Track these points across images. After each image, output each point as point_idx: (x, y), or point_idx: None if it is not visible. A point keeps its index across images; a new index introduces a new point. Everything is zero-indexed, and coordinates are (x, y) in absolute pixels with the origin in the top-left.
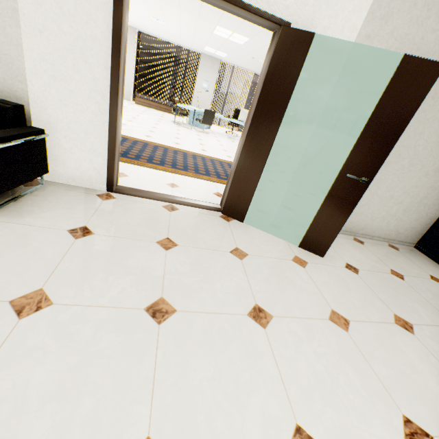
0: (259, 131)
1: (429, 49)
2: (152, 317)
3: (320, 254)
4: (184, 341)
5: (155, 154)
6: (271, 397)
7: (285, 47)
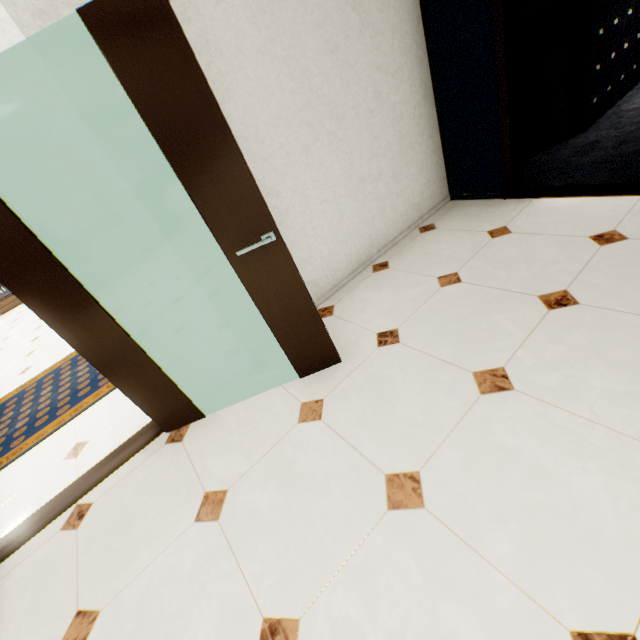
0: (58, 307)
1: None
2: None
3: (334, 361)
4: None
5: (39, 404)
6: None
7: None
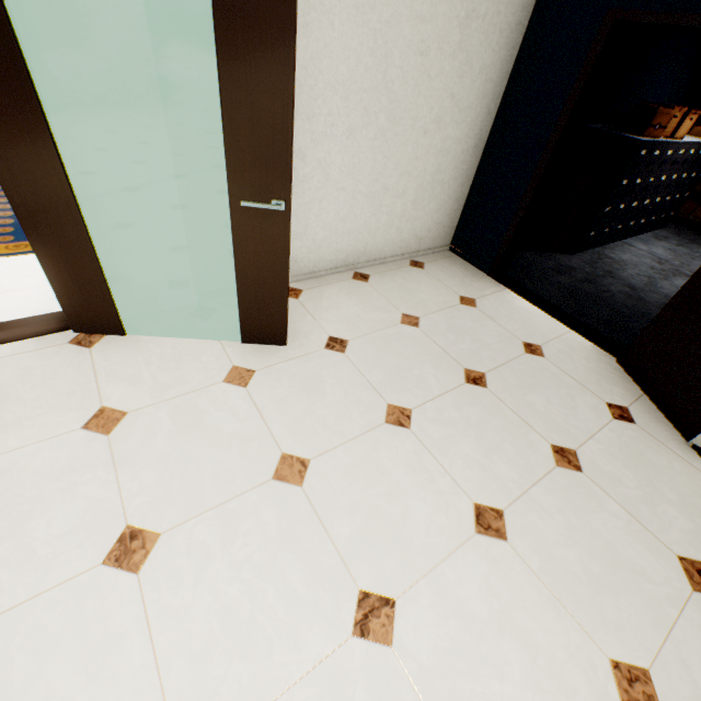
0: (10, 145)
1: None
2: None
3: (280, 342)
4: None
5: None
6: None
7: None
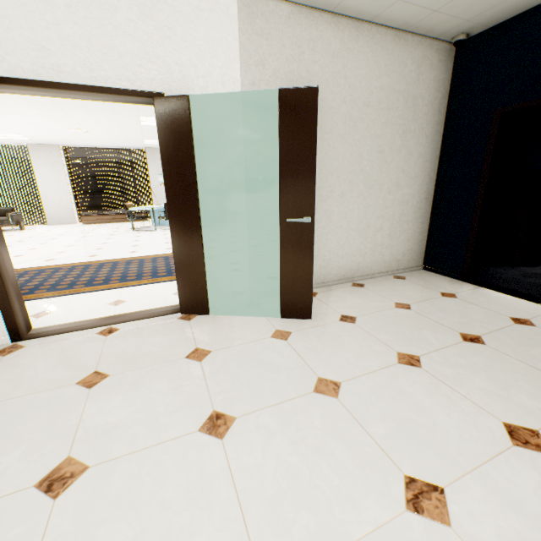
0: (179, 207)
1: (320, 78)
2: (45, 493)
3: (307, 316)
4: (93, 508)
5: (98, 274)
6: (220, 533)
7: (166, 116)
